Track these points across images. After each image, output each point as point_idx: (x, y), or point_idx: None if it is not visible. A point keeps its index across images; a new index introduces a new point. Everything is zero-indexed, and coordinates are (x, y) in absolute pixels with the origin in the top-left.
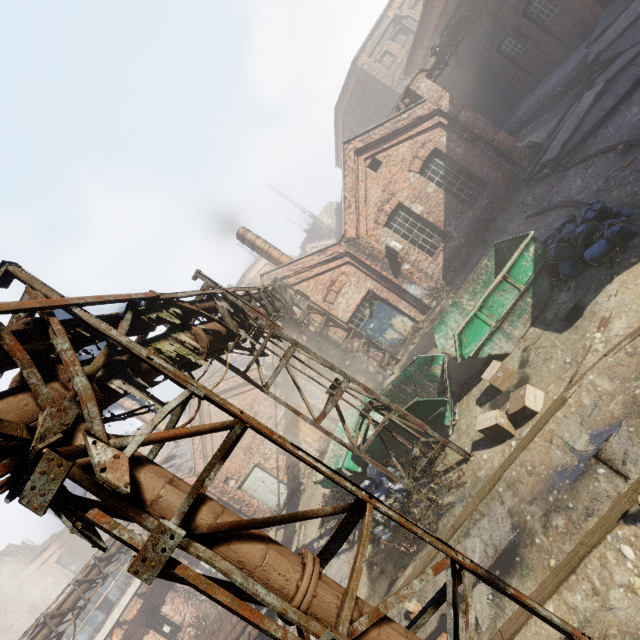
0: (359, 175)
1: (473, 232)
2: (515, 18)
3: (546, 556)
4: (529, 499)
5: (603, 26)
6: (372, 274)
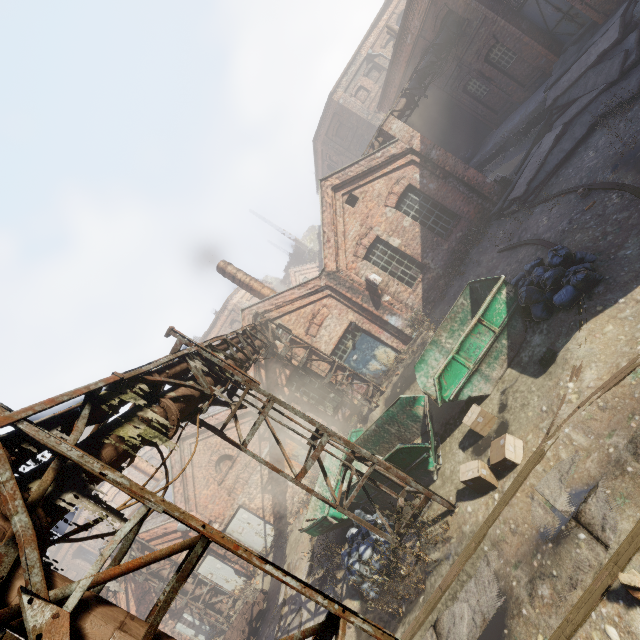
0: (337, 210)
1: (449, 263)
2: (478, 63)
3: (534, 630)
4: (514, 562)
5: (558, 74)
6: (353, 306)
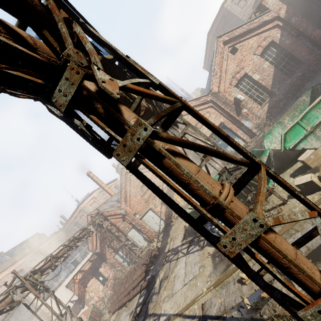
0: (224, 56)
1: (289, 92)
2: None
3: None
4: None
5: None
6: (224, 113)
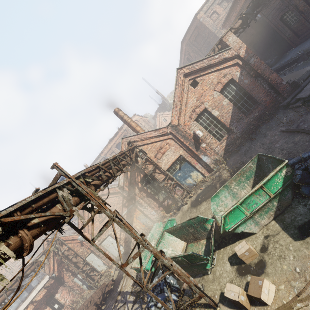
0: (184, 89)
1: (246, 131)
2: None
3: None
4: None
5: None
6: (183, 146)
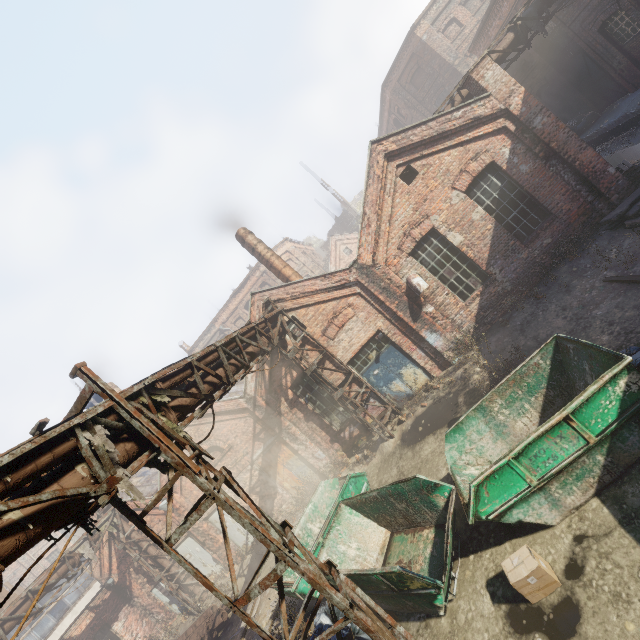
0: (386, 186)
1: (524, 278)
2: None
3: None
4: None
5: None
6: (385, 312)
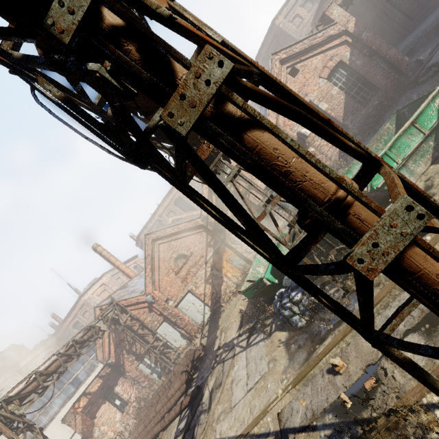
0: (281, 79)
1: (365, 125)
2: None
3: None
4: None
5: None
6: None
